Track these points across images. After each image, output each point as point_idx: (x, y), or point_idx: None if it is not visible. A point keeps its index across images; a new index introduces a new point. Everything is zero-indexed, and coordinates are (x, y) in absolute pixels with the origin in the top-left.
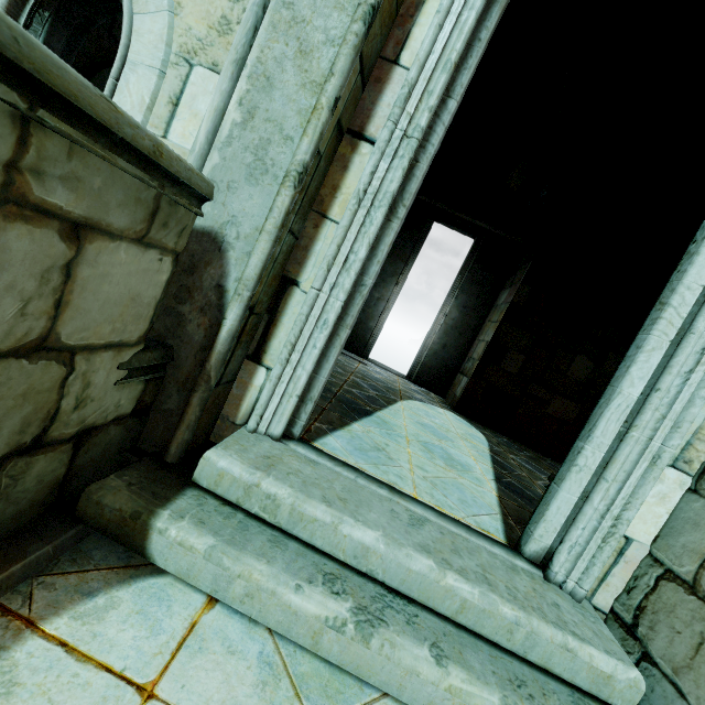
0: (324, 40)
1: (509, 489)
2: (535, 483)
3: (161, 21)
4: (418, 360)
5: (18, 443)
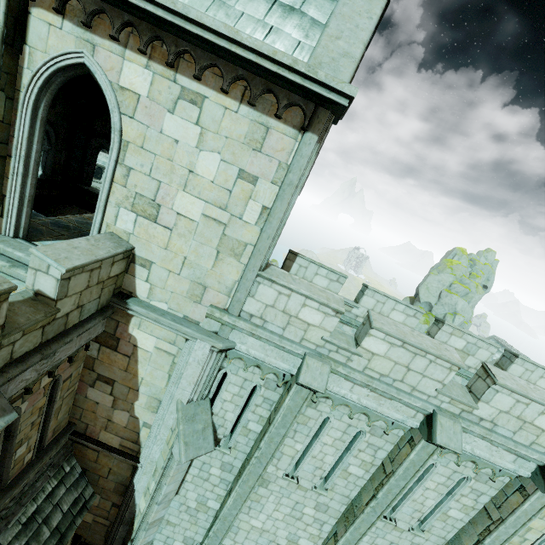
0: None
1: None
2: None
3: None
4: None
5: None
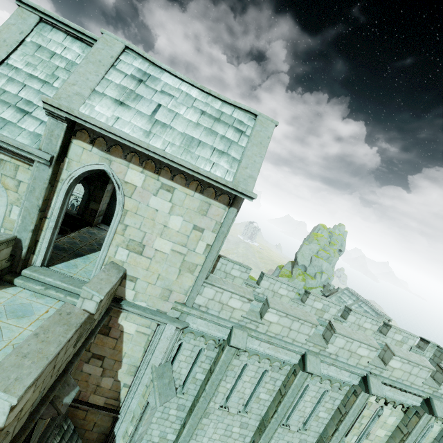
0: (33, 212)
1: None
2: None
3: (5, 198)
4: None
5: None
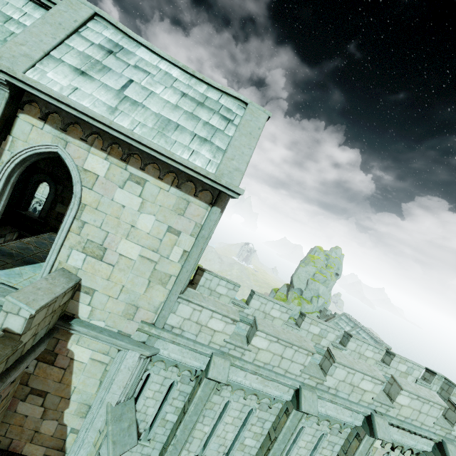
0: None
1: None
2: None
3: None
4: None
5: None
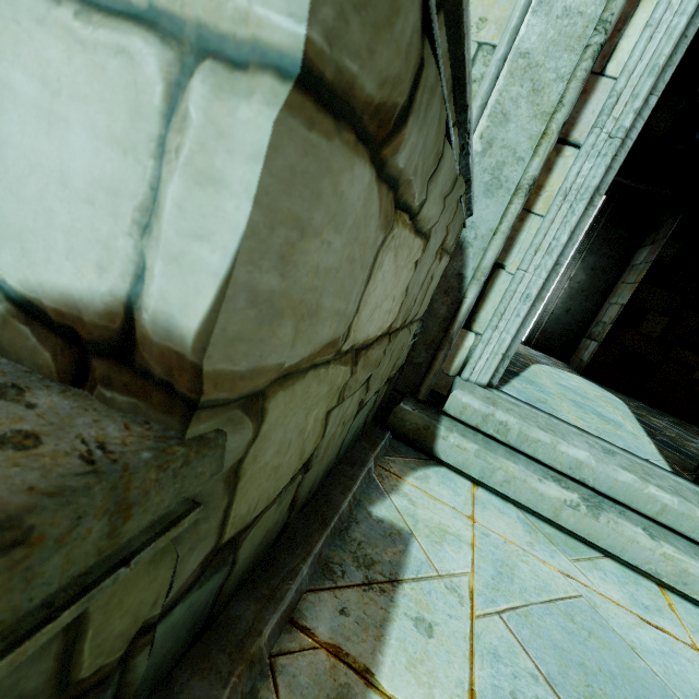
0: (554, 78)
1: (665, 445)
2: (688, 444)
3: None
4: (537, 326)
5: (388, 377)
